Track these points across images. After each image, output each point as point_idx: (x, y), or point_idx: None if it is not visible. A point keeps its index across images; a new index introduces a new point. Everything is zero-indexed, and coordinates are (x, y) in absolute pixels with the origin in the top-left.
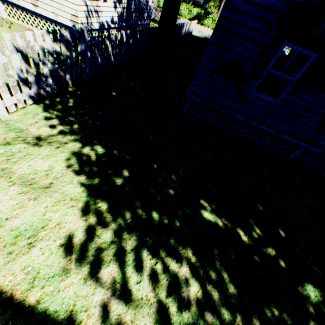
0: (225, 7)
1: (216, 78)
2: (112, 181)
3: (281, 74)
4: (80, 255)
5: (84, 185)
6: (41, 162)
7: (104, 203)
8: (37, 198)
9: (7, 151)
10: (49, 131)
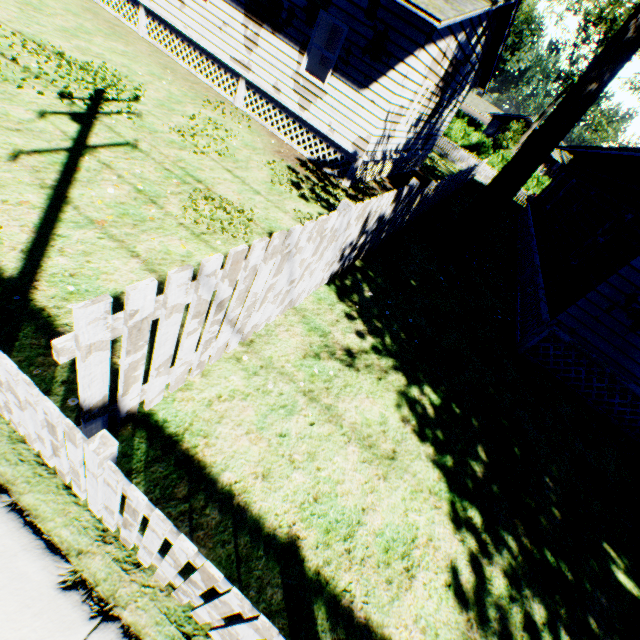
0: None
1: (615, 316)
2: (470, 467)
3: None
4: (478, 613)
5: (435, 465)
6: (368, 403)
7: (474, 512)
8: (386, 476)
9: (321, 371)
10: (357, 342)
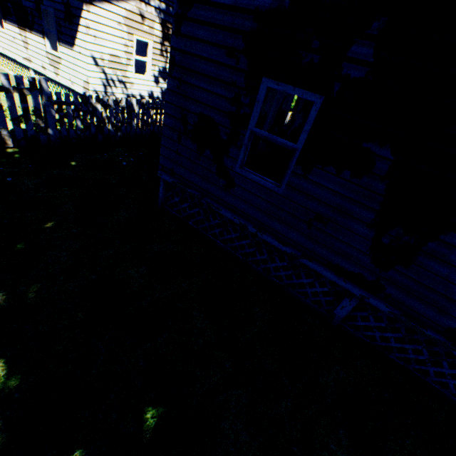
0: (175, 35)
1: (186, 144)
2: None
3: (273, 137)
4: None
5: None
6: None
7: None
8: None
9: None
10: None
